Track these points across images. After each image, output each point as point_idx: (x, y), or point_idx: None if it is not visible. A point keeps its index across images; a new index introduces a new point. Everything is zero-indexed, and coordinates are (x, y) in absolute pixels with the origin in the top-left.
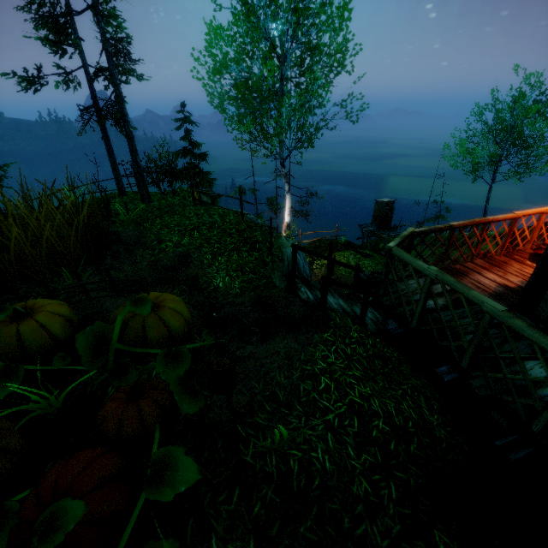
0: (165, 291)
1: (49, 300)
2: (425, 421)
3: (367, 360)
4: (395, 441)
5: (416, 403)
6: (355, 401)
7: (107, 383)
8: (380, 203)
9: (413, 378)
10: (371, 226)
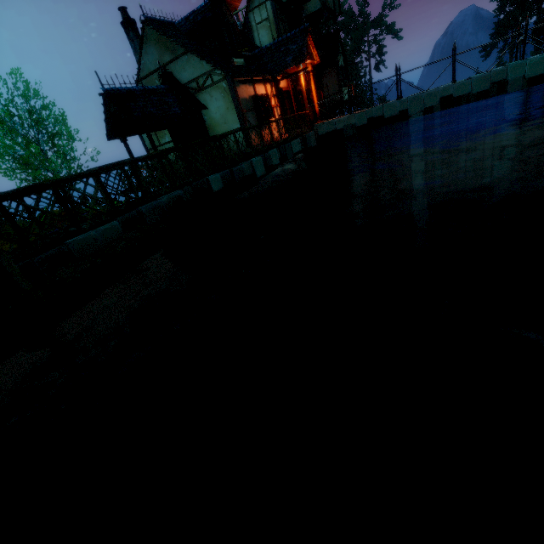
0: None
1: None
2: None
3: None
4: None
5: None
6: None
7: None
8: None
9: None
10: None
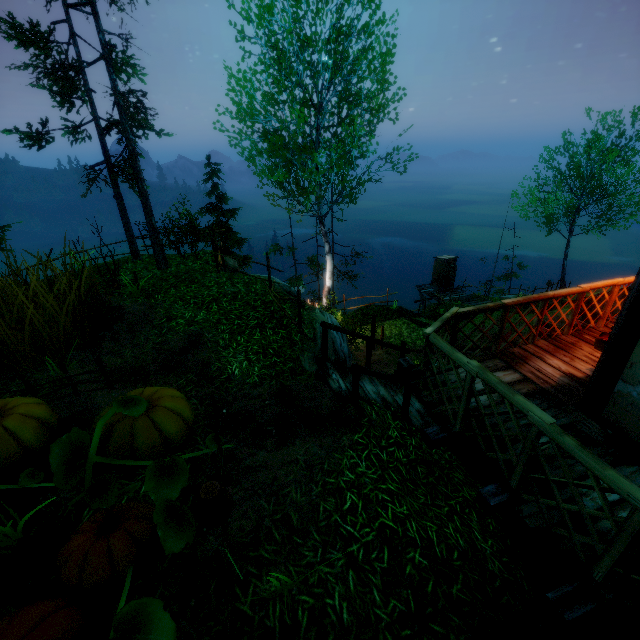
0: (169, 381)
1: (24, 398)
2: (475, 550)
3: (407, 468)
4: (433, 580)
5: (466, 524)
6: (387, 524)
7: (83, 504)
8: (440, 261)
9: (467, 487)
10: (430, 287)
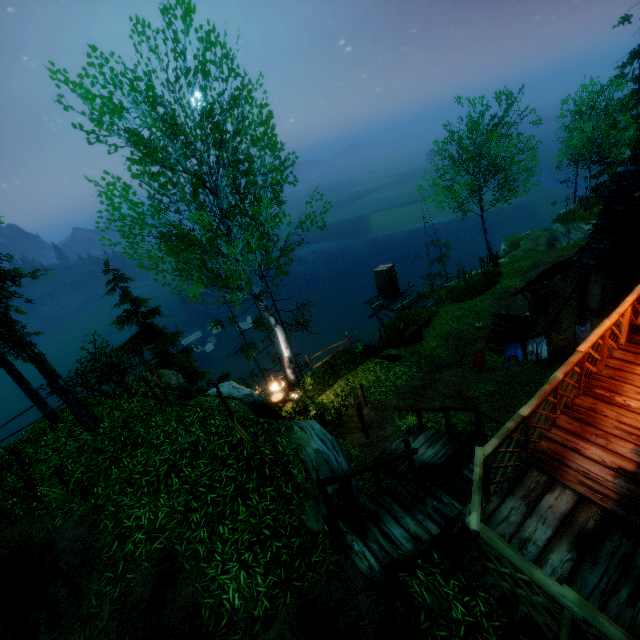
0: None
1: None
2: None
3: None
4: None
5: None
6: None
7: None
8: (379, 272)
9: None
10: (379, 299)
